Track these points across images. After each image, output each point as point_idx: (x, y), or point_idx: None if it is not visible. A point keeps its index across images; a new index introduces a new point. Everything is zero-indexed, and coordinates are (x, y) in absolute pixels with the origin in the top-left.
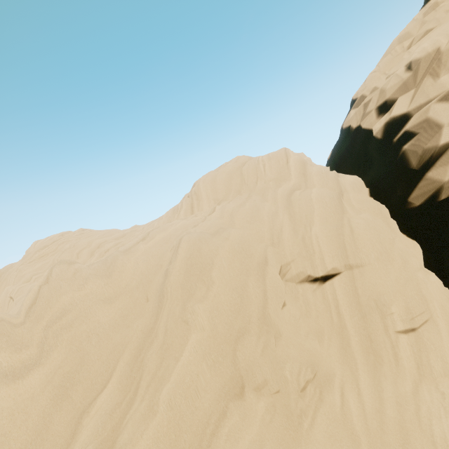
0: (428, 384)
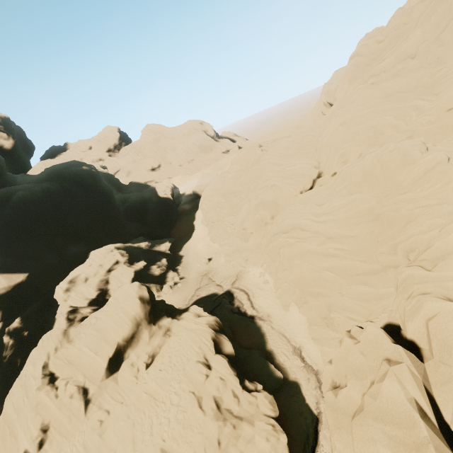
0: None
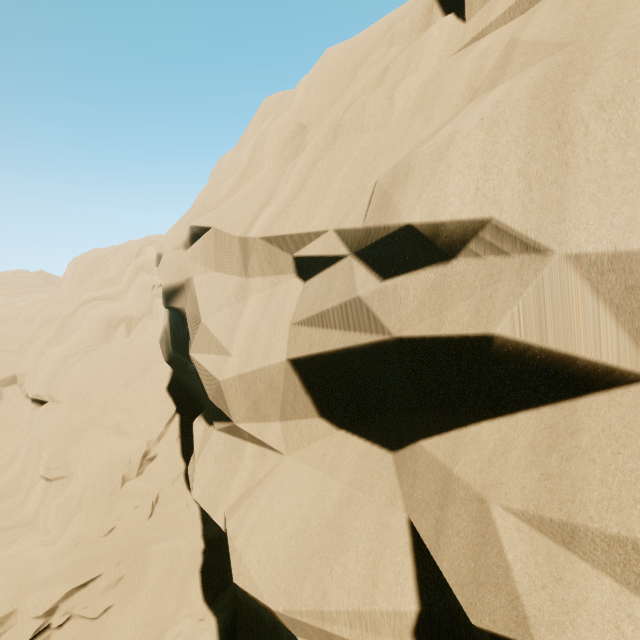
0: (25, 530)
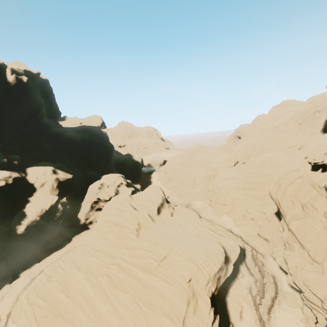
0: (297, 138)
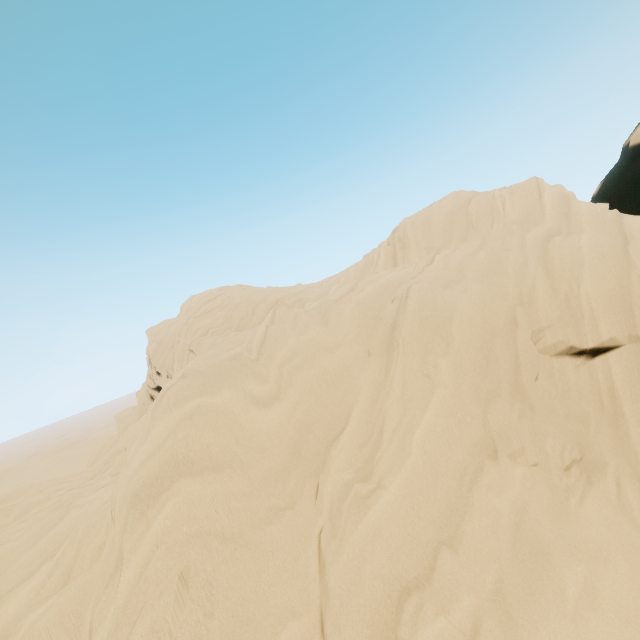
0: None
